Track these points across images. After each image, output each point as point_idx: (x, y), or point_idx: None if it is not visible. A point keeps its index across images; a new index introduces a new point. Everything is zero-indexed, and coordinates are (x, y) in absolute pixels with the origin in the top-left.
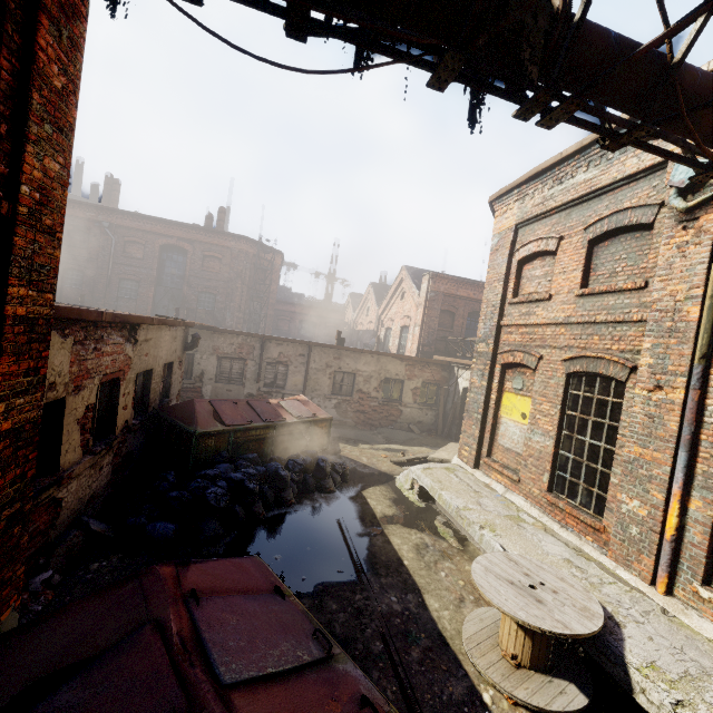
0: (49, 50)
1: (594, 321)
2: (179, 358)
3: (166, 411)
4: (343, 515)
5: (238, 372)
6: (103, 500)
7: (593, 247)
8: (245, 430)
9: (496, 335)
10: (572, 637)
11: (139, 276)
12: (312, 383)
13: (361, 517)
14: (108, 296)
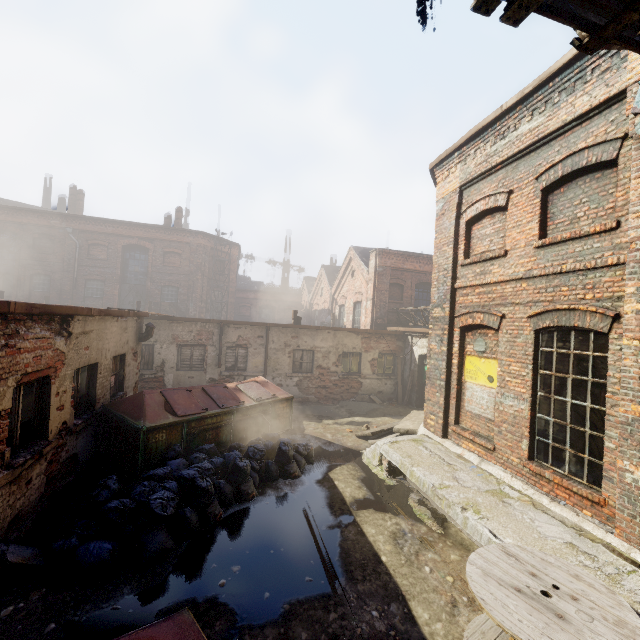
0: None
1: (560, 271)
2: (133, 349)
3: (115, 406)
4: (310, 503)
5: (199, 358)
6: (34, 517)
7: (547, 196)
8: (200, 419)
9: (451, 299)
10: None
11: (104, 276)
12: (272, 363)
13: (329, 504)
14: (75, 297)
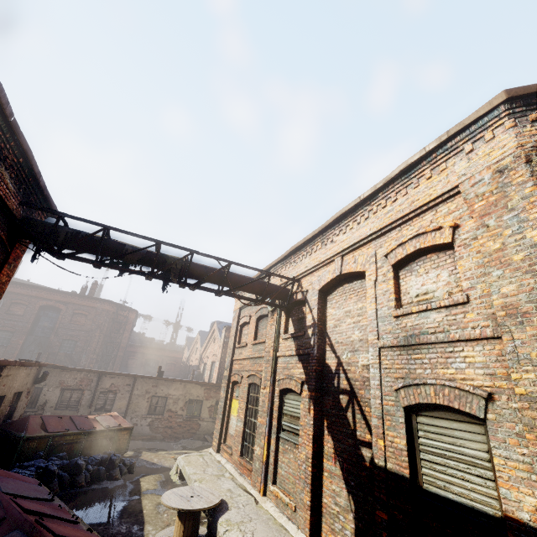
0: (5, 273)
1: (255, 357)
2: (29, 389)
3: (6, 426)
4: (118, 491)
5: (76, 400)
6: None
7: (258, 322)
8: (62, 436)
9: (230, 365)
10: (192, 511)
11: (15, 328)
12: (133, 406)
13: (130, 491)
14: None
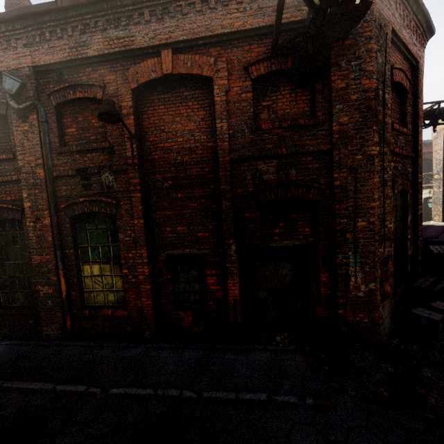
0: None
1: None
2: None
3: None
4: None
5: None
6: None
7: None
8: None
9: (443, 171)
10: None
11: None
12: None
13: None
14: None
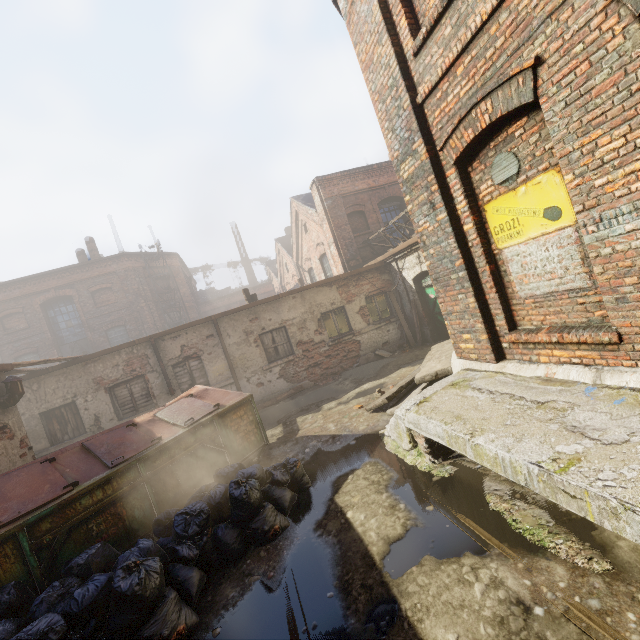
0: None
1: None
2: None
3: None
4: (304, 595)
5: (143, 394)
6: None
7: None
8: (61, 509)
9: (420, 126)
10: None
11: (34, 346)
12: (239, 362)
13: (342, 581)
14: None
